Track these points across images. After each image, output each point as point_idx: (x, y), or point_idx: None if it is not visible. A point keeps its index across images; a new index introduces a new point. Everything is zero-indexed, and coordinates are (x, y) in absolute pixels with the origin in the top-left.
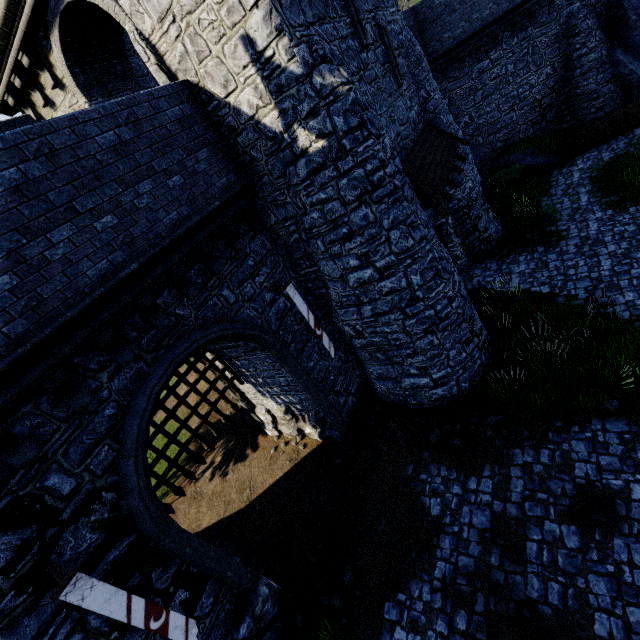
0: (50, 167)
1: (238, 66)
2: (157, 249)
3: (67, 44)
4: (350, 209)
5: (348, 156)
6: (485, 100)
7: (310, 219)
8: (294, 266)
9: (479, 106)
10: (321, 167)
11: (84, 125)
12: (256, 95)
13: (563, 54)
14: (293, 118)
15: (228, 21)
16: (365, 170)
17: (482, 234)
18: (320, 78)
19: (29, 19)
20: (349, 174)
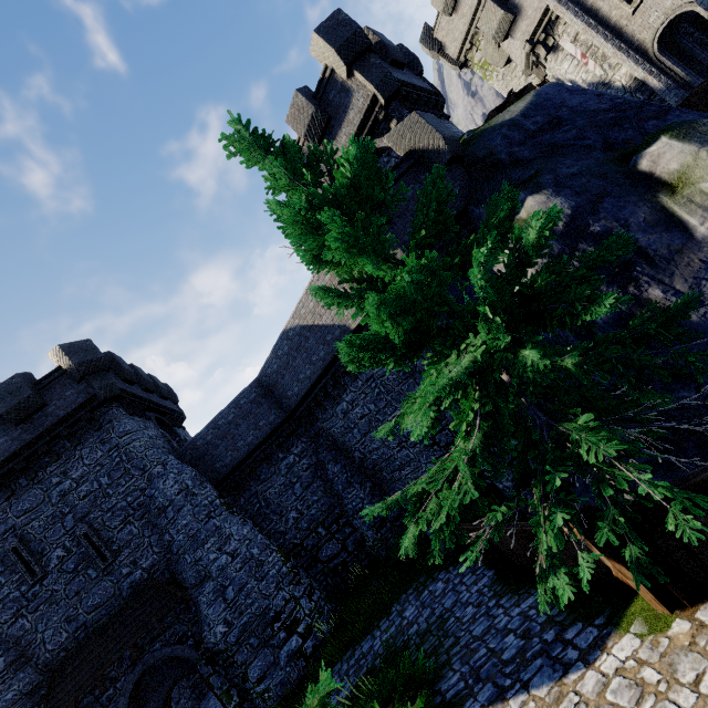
0: None
1: None
2: None
3: None
4: None
5: None
6: (366, 437)
7: None
8: None
9: (363, 442)
10: None
11: None
12: None
13: None
14: None
15: None
16: None
17: (255, 686)
18: None
19: None
20: None
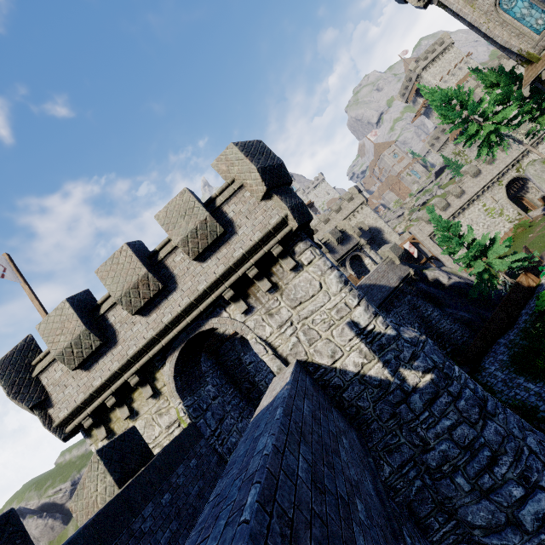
0: (308, 447)
1: (344, 340)
2: (401, 539)
3: (178, 360)
4: (479, 428)
5: (453, 381)
6: None
7: (438, 453)
8: (422, 531)
9: None
10: (434, 396)
11: (295, 400)
12: (360, 356)
13: (418, 316)
14: (397, 364)
15: (336, 316)
16: (469, 389)
17: None
18: (406, 334)
19: (161, 348)
20: (461, 395)
